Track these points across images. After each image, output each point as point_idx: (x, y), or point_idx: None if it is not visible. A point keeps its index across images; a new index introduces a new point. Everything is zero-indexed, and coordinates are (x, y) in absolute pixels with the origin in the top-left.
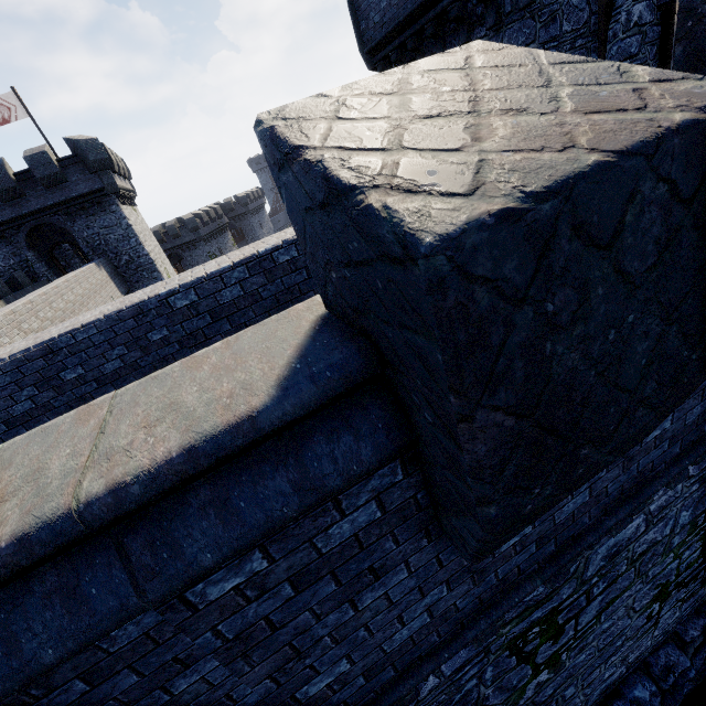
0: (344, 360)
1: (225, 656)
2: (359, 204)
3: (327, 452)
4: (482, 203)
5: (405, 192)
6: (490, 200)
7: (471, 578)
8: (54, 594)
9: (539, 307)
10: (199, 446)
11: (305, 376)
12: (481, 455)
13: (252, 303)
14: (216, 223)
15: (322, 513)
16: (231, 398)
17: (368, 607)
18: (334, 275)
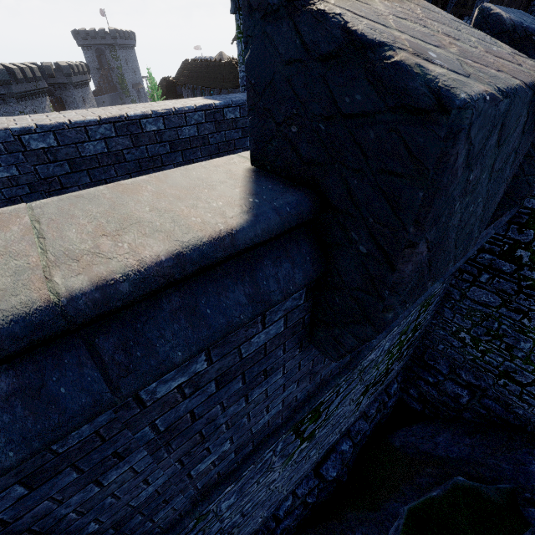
0: (298, 201)
1: (153, 447)
2: (388, 58)
3: (273, 274)
4: (480, 84)
5: (425, 60)
6: (482, 84)
7: (309, 378)
8: (13, 396)
9: (469, 174)
10: (186, 253)
11: (269, 208)
12: (407, 273)
13: (114, 163)
14: (32, 84)
15: (253, 325)
16: (200, 218)
17: (254, 400)
18: (296, 129)
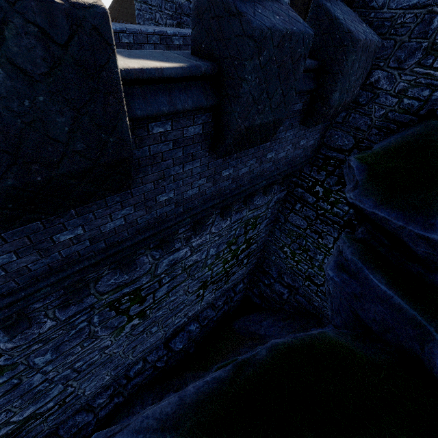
0: None
1: None
2: None
3: None
4: None
5: None
6: None
7: (38, 253)
8: None
9: None
10: None
11: None
12: None
13: None
14: None
15: None
16: None
17: None
18: None
